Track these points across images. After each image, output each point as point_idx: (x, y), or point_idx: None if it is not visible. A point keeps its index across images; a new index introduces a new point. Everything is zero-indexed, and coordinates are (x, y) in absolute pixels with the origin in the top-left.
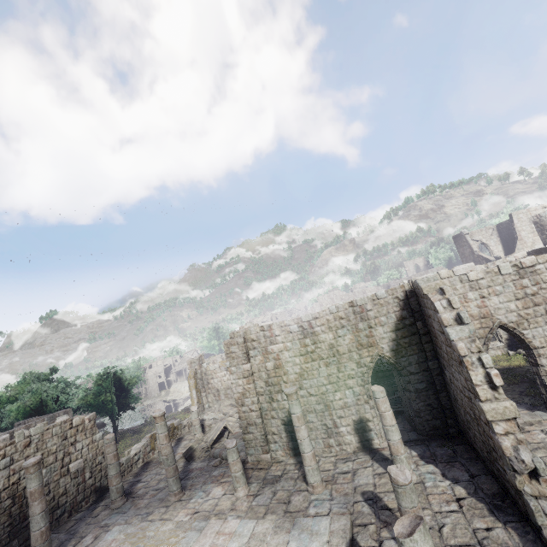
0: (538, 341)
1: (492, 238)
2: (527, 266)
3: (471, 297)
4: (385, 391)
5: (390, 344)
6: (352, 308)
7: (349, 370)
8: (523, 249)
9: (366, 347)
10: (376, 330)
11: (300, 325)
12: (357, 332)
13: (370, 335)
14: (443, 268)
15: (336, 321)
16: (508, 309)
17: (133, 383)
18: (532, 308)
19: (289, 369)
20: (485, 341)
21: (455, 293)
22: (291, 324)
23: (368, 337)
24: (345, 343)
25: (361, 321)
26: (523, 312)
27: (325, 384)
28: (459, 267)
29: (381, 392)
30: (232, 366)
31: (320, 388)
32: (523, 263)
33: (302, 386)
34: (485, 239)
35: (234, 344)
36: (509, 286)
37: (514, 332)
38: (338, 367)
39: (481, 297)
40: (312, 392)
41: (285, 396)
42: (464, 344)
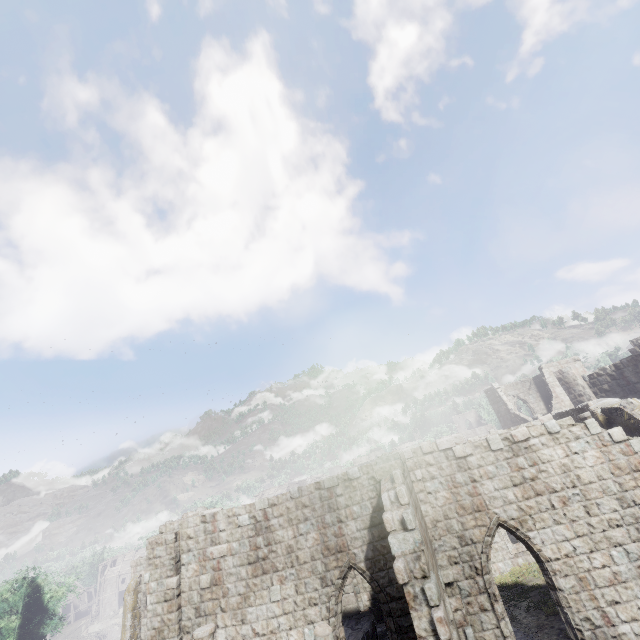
0: (549, 549)
1: (531, 393)
2: (520, 440)
3: (460, 479)
4: (331, 637)
5: (364, 549)
6: (319, 491)
7: (310, 590)
8: (561, 408)
9: (334, 552)
10: (347, 525)
11: (253, 514)
12: (323, 529)
13: (339, 533)
14: (492, 427)
15: (298, 510)
16: (505, 499)
17: (57, 596)
18: (534, 498)
19: (230, 587)
20: (483, 547)
21: (442, 474)
22: (242, 513)
23: (337, 536)
24: (308, 544)
25: (328, 511)
26: (524, 504)
27: (277, 614)
28: (442, 439)
29: (325, 638)
30: (152, 580)
31: (270, 622)
32: (514, 436)
33: (245, 618)
34: (523, 394)
35: (161, 542)
36: (503, 466)
37: (517, 533)
38: (296, 584)
39: (472, 480)
40: (258, 629)
41: (219, 635)
42: (403, 564)
